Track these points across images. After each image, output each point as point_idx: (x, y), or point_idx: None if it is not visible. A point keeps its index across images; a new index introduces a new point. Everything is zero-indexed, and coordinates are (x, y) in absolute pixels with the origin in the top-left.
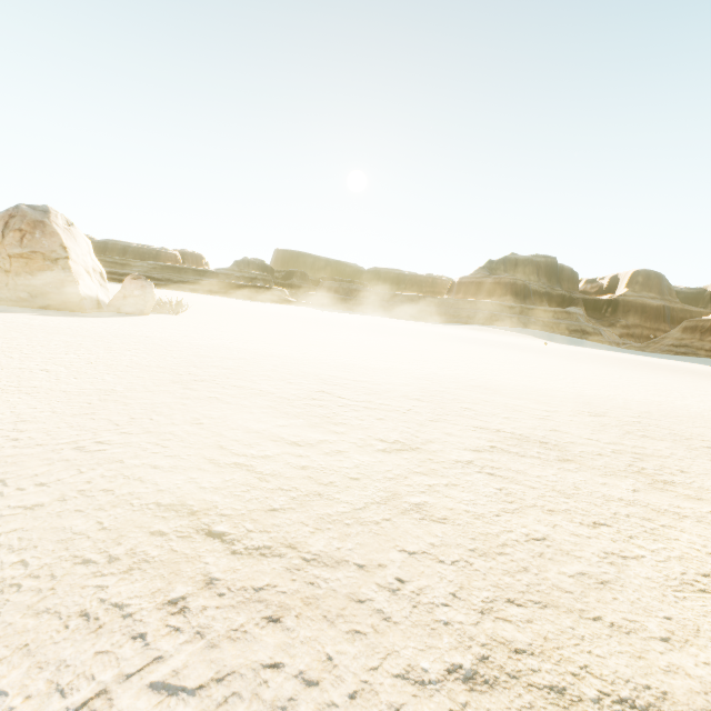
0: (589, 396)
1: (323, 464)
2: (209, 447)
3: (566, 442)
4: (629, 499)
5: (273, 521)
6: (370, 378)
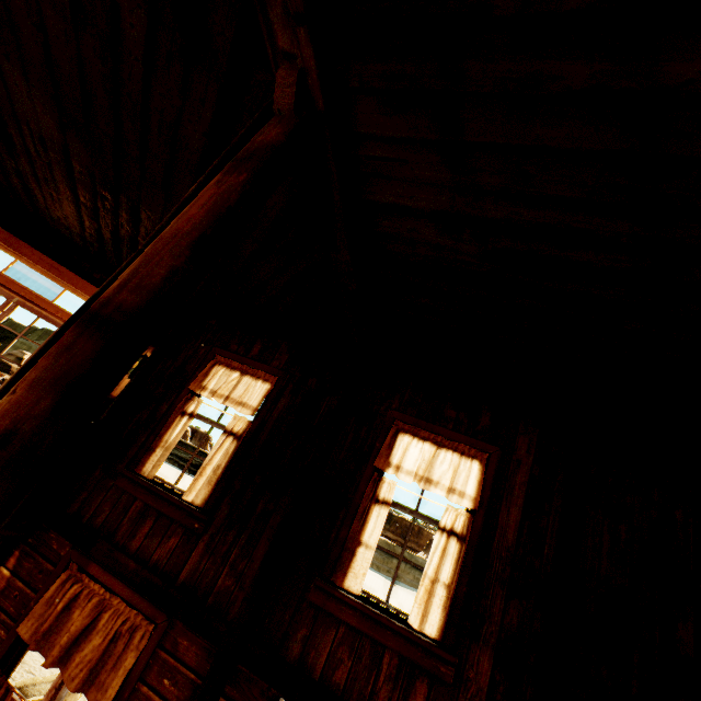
0: None
1: None
2: None
3: None
4: None
5: None
6: None
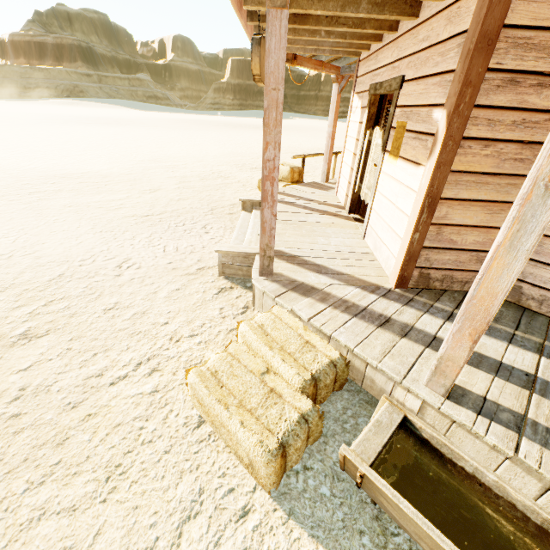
0: (192, 153)
1: (142, 200)
2: (97, 209)
3: (198, 174)
4: (221, 183)
5: (154, 211)
6: (86, 170)
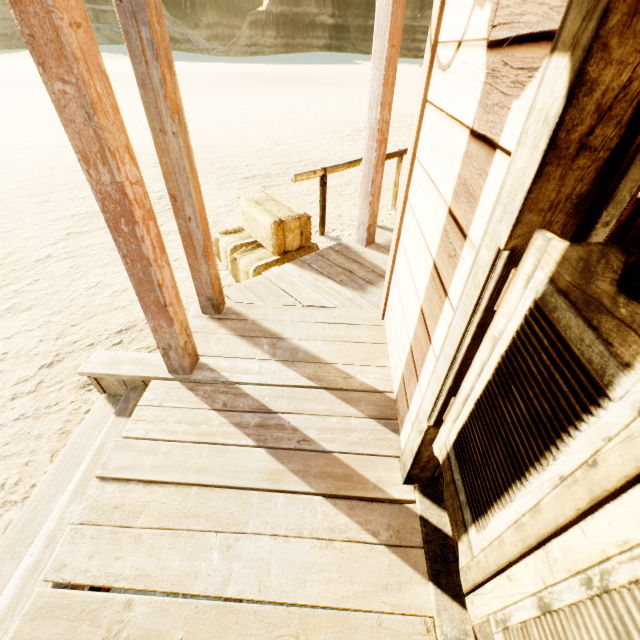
0: None
1: None
2: None
3: None
4: None
5: None
6: None
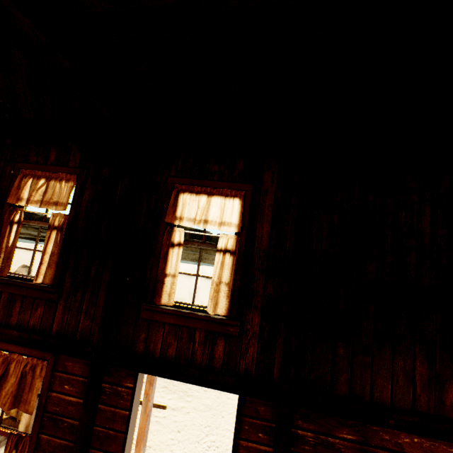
0: None
1: None
2: None
3: None
4: None
5: None
6: None
